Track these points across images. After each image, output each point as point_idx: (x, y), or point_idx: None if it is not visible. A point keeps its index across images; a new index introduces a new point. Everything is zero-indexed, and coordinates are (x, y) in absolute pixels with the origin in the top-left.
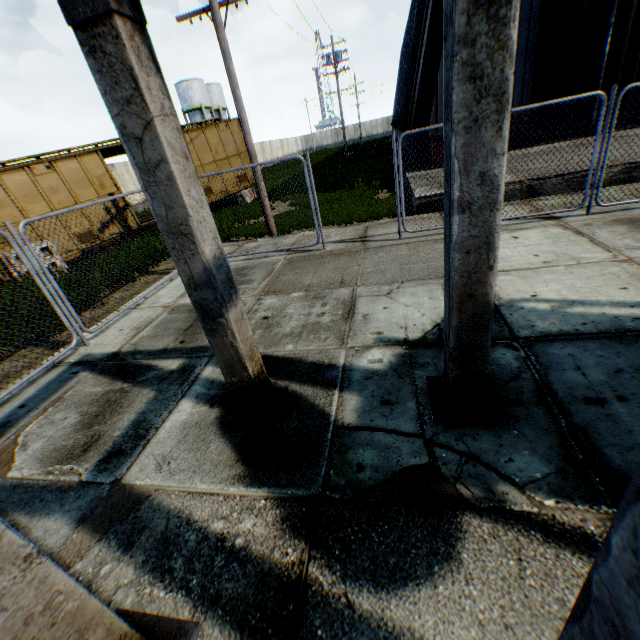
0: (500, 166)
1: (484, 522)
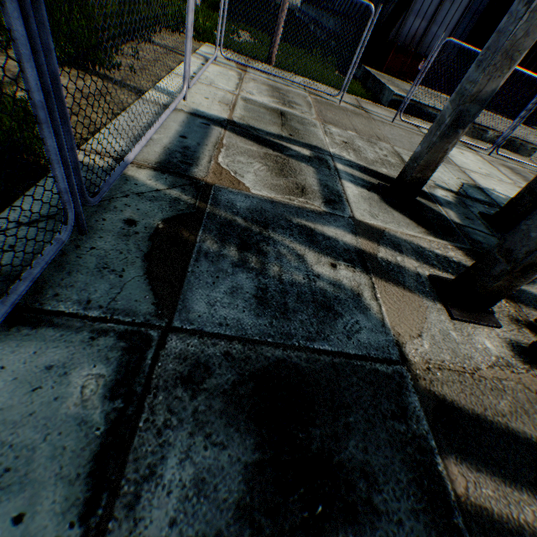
0: None
1: None
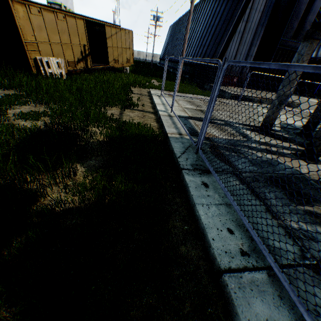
0: None
1: None
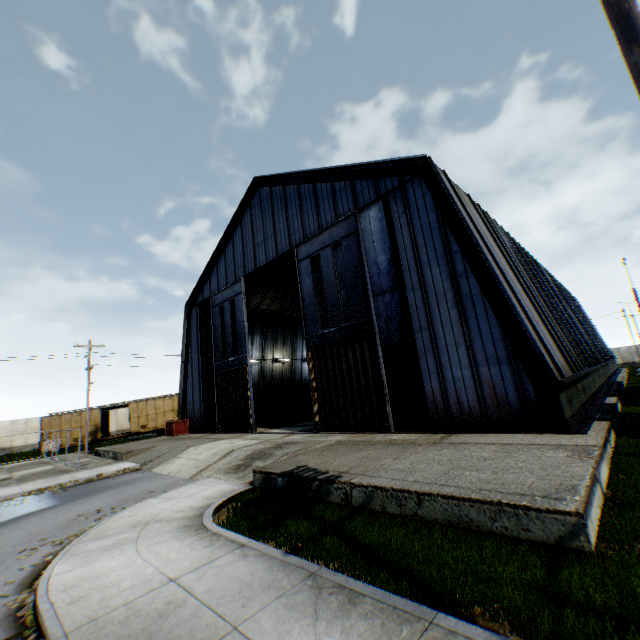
0: None
1: None
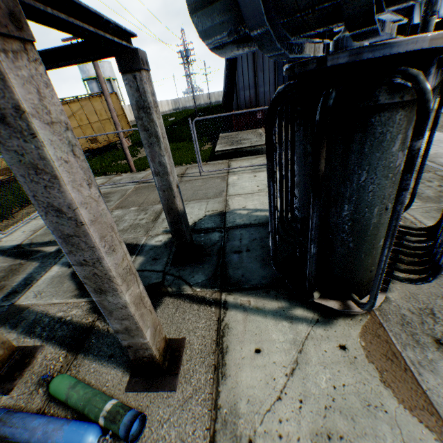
0: (165, 159)
1: (171, 299)
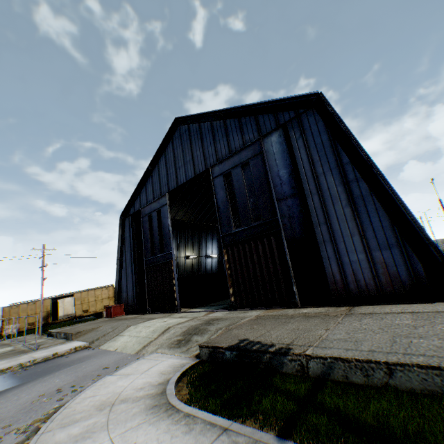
0: None
1: None
